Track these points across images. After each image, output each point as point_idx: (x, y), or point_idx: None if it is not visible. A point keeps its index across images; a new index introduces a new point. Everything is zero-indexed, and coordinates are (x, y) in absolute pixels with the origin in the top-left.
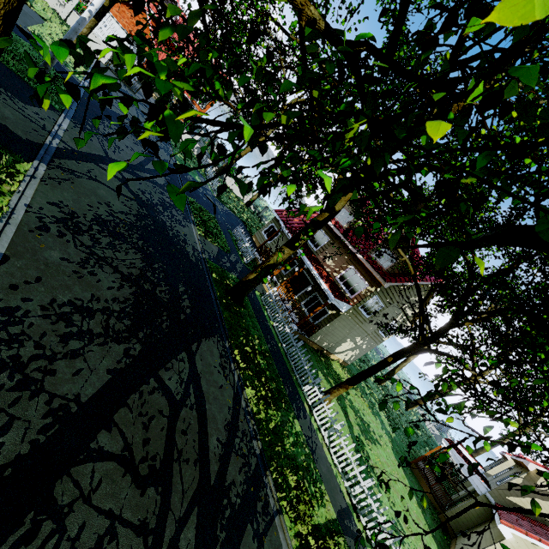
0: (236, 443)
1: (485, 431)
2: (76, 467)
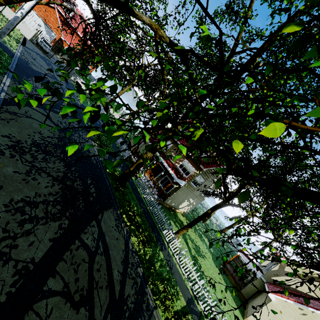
0: (128, 271)
1: (260, 253)
2: (36, 304)
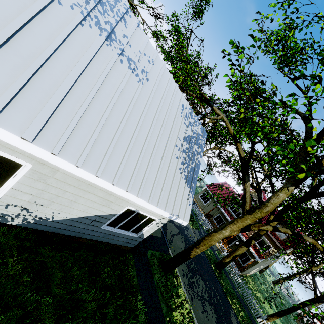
0: None
1: None
2: None
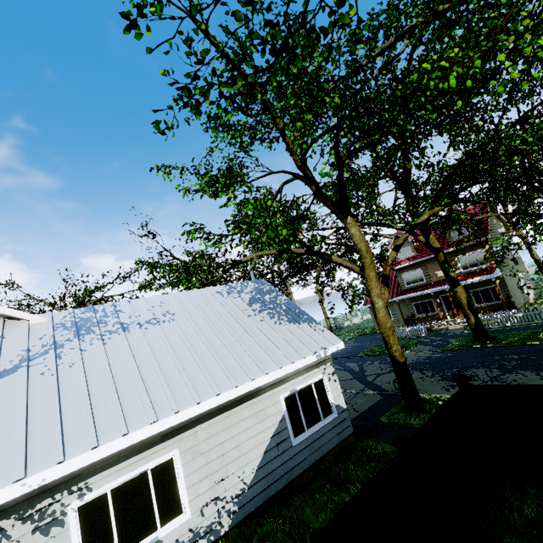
0: None
1: None
2: None
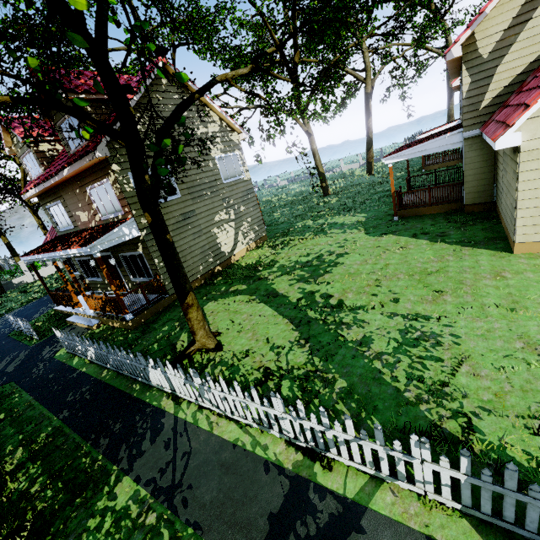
0: None
1: None
2: None
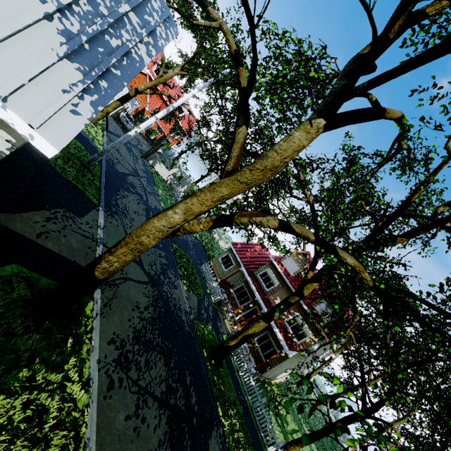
0: None
1: None
2: None
